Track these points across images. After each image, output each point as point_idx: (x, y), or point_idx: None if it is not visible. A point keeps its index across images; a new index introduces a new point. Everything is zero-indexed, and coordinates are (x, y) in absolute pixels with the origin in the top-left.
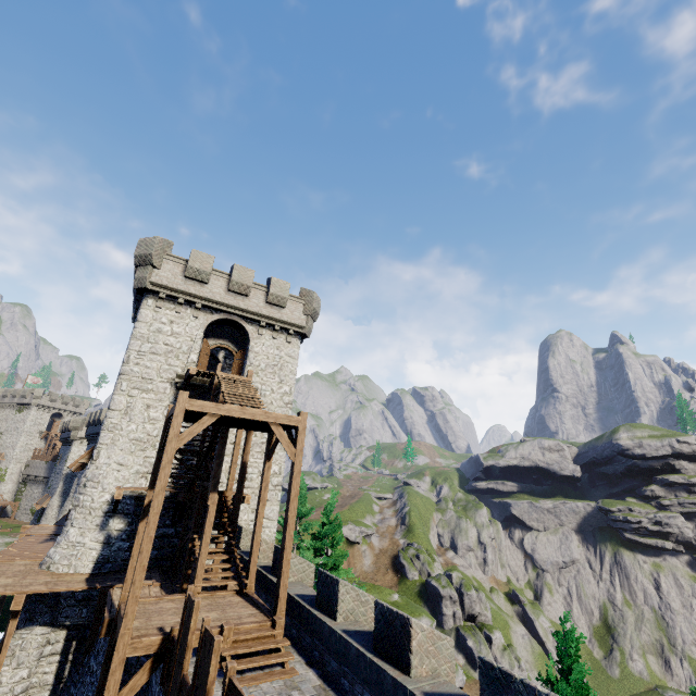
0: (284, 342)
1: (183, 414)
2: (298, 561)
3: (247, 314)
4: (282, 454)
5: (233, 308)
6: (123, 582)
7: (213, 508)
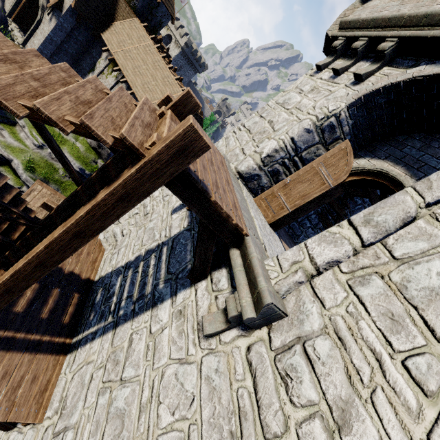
0: None
1: None
2: None
3: None
4: None
5: None
6: None
7: None
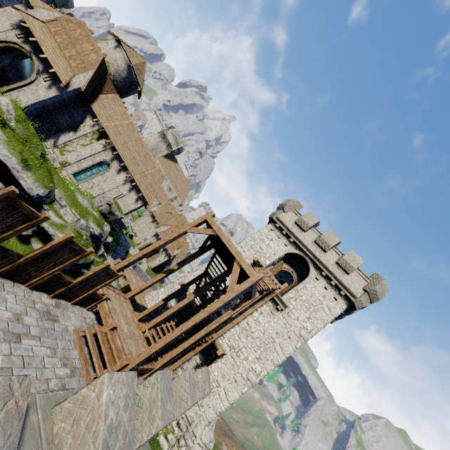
0: (332, 296)
1: (203, 220)
2: (185, 386)
3: (316, 261)
4: (270, 363)
5: (310, 252)
6: (147, 319)
7: (186, 301)
